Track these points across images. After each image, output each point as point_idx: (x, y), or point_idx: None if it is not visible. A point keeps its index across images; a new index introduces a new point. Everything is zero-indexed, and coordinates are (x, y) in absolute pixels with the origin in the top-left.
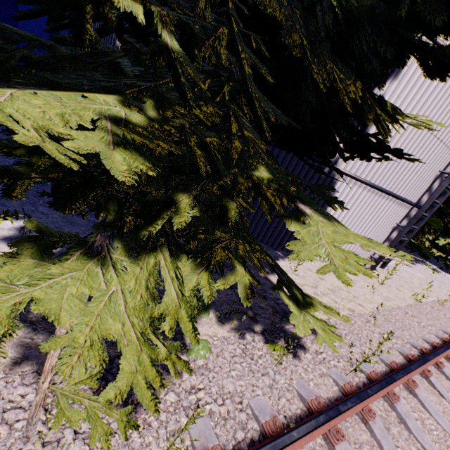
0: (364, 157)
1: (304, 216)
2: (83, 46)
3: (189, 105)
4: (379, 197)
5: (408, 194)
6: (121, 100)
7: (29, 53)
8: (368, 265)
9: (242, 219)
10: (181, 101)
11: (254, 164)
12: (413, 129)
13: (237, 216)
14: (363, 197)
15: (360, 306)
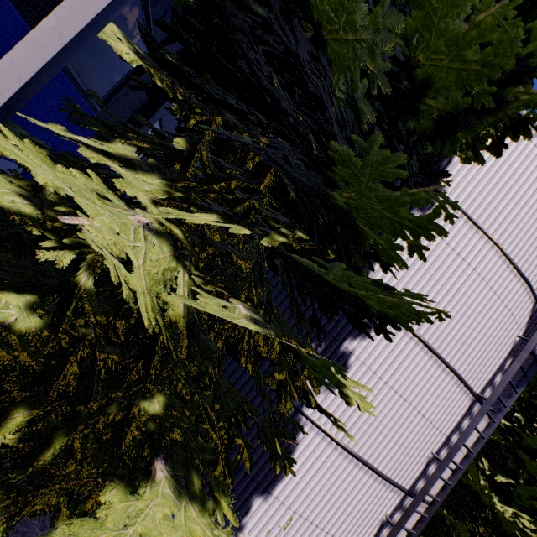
0: (321, 410)
1: (146, 481)
2: (35, 255)
3: (56, 335)
4: (355, 466)
5: (394, 473)
6: (34, 302)
7: (23, 231)
8: None
9: (84, 459)
10: (112, 310)
11: (154, 390)
12: (387, 393)
13: (50, 459)
14: (333, 459)
15: None
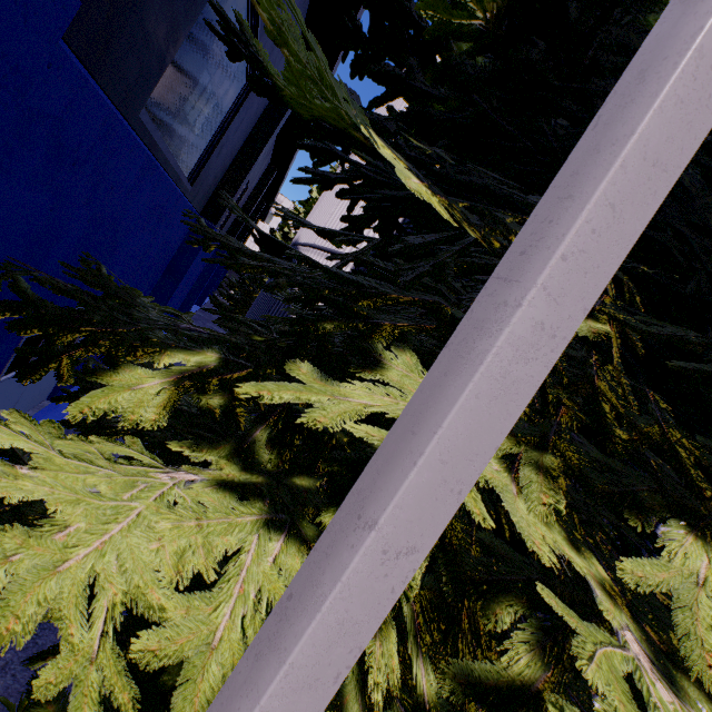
0: None
1: None
2: None
3: None
4: None
5: None
6: None
7: None
8: None
9: None
10: None
11: None
12: None
13: None
14: None
15: None
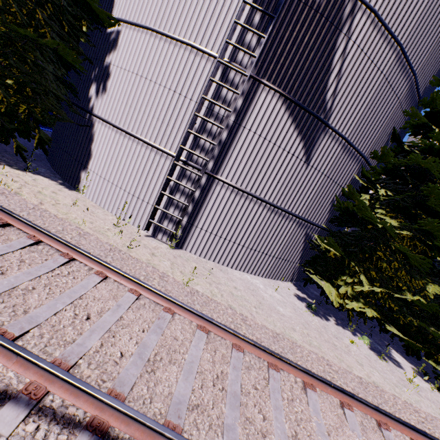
0: (70, 87)
1: None
2: None
3: None
4: (129, 140)
5: (163, 143)
6: None
7: None
8: (164, 238)
9: None
10: None
11: None
12: (136, 80)
13: None
14: (114, 138)
15: (39, 202)
